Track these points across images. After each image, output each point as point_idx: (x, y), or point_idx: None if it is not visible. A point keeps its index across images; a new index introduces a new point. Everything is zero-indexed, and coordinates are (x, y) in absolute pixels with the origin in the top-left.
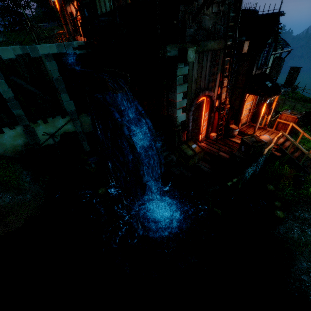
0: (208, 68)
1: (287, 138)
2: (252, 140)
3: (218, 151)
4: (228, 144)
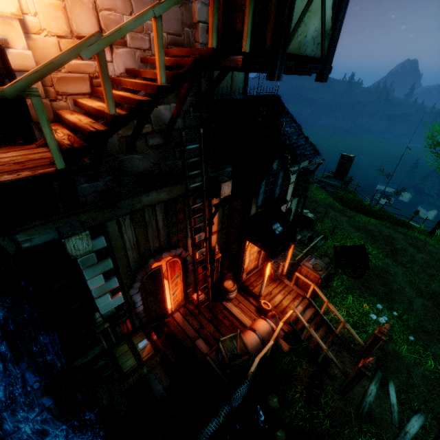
0: (162, 220)
1: (300, 319)
2: (233, 347)
3: (196, 337)
4: (216, 317)
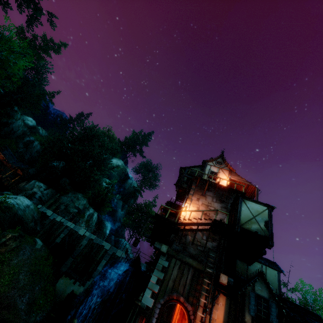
0: (190, 280)
1: None
2: None
3: None
4: None
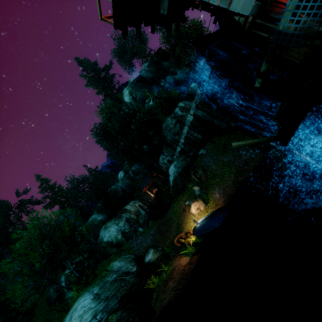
0: None
1: None
2: None
3: None
4: None
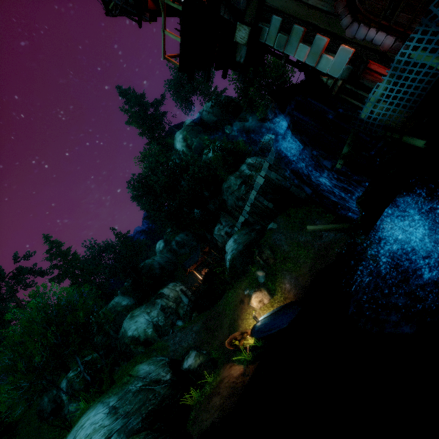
0: None
1: None
2: None
3: None
4: None
